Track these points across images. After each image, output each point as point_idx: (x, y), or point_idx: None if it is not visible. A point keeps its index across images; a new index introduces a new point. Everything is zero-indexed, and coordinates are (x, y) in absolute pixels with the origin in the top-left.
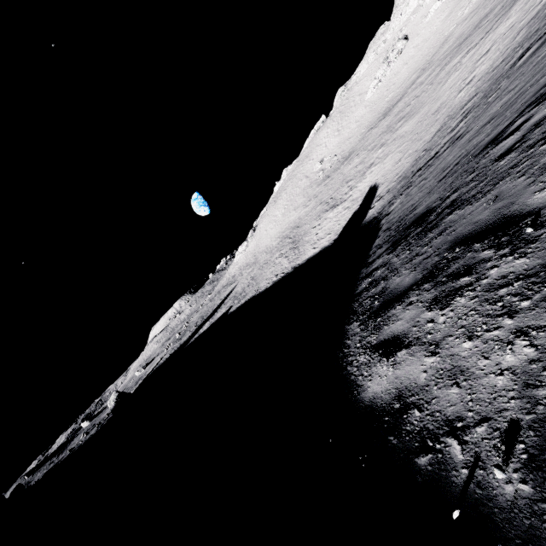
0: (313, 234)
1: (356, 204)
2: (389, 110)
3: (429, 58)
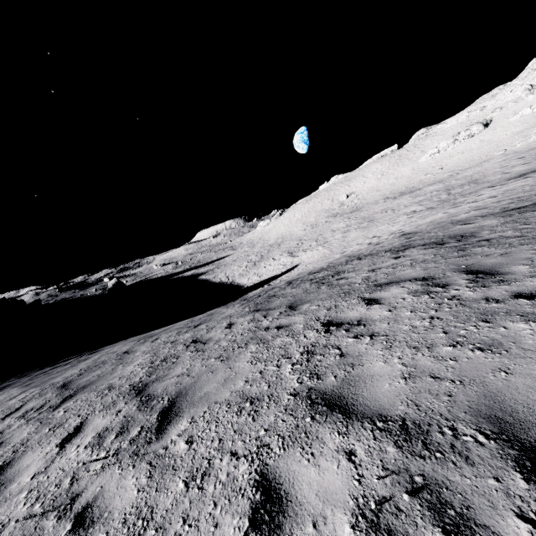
0: (265, 264)
1: (285, 268)
2: (404, 193)
3: (465, 167)
